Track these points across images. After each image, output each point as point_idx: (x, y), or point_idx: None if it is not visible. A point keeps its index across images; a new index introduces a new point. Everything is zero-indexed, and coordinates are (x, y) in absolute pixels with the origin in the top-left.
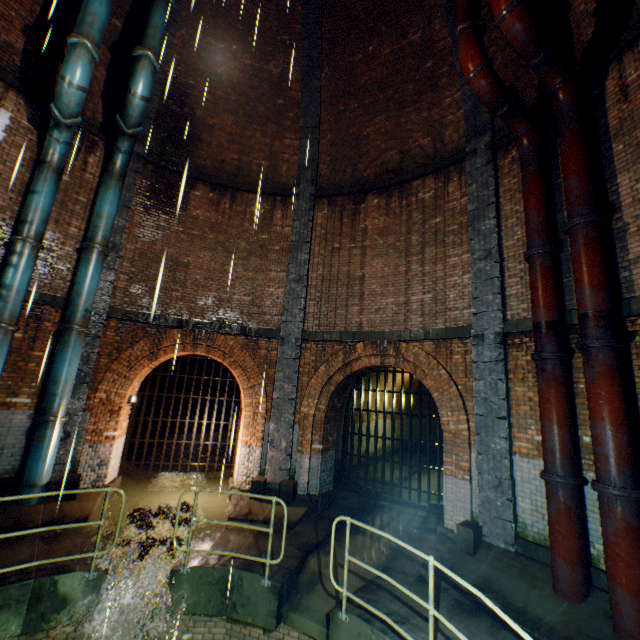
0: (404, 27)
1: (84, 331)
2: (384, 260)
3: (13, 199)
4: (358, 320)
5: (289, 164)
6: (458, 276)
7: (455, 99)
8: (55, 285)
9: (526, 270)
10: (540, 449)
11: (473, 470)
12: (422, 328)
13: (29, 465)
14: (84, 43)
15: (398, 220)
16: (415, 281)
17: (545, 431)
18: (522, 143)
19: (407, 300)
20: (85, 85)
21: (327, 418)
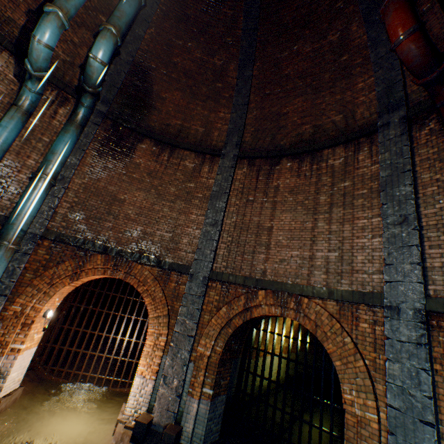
0: (325, 30)
1: (13, 247)
2: (292, 215)
3: None
4: (262, 267)
5: (220, 131)
6: (367, 238)
7: (367, 83)
8: (1, 204)
9: None
10: None
11: None
12: (326, 286)
13: None
14: (56, 11)
15: (308, 181)
16: (321, 238)
17: None
18: None
19: (312, 255)
20: (52, 44)
21: (222, 360)
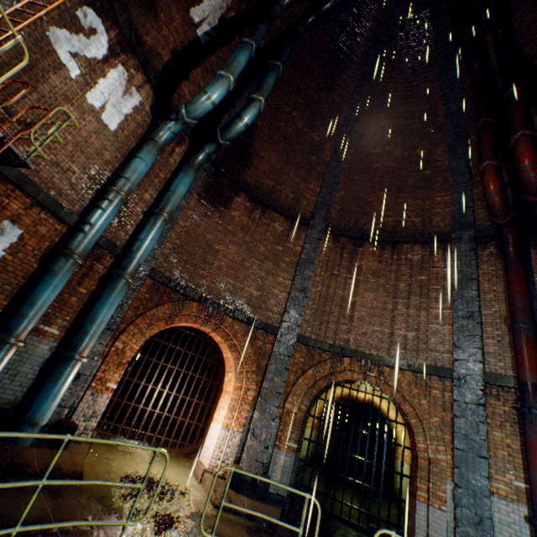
0: (414, 144)
1: (131, 282)
2: (374, 295)
3: (117, 158)
4: (346, 337)
5: (308, 201)
6: (439, 325)
7: (444, 200)
8: (118, 235)
9: (503, 336)
10: (519, 494)
11: (449, 502)
12: (404, 359)
13: (39, 400)
14: (229, 77)
15: (389, 268)
16: (400, 319)
17: (536, 479)
18: (509, 246)
19: (392, 332)
20: (216, 102)
21: (304, 418)
